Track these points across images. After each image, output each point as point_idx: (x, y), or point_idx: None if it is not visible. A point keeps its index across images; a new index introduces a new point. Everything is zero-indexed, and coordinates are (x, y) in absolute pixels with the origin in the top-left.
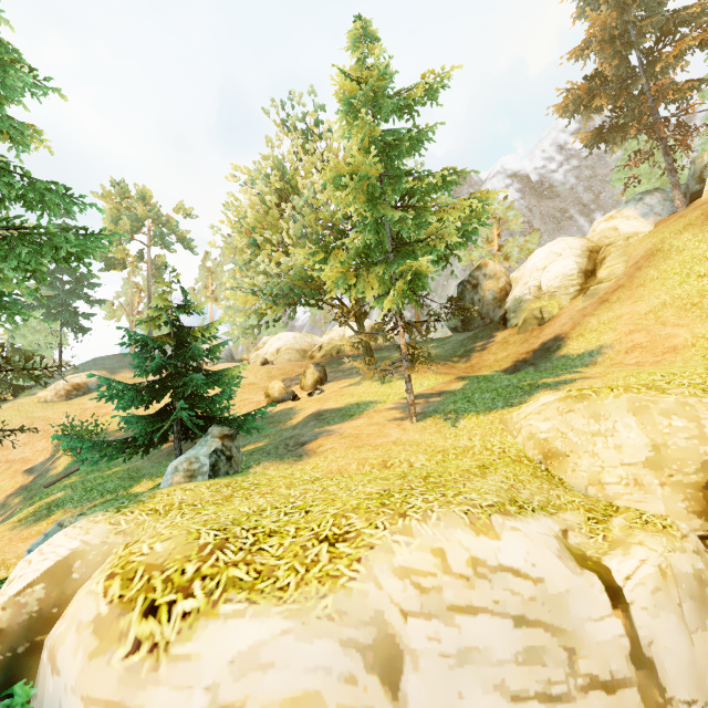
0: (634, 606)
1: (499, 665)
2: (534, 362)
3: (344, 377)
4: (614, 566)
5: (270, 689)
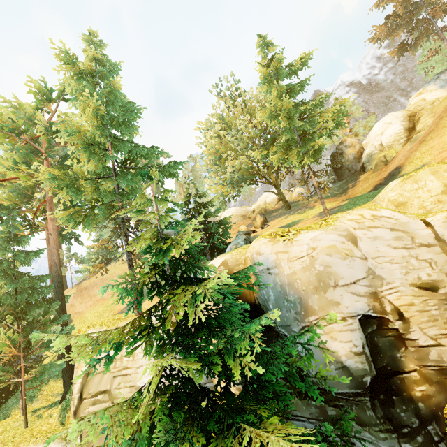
0: (435, 226)
1: (387, 240)
2: (386, 183)
3: (276, 218)
4: (427, 219)
5: (322, 244)
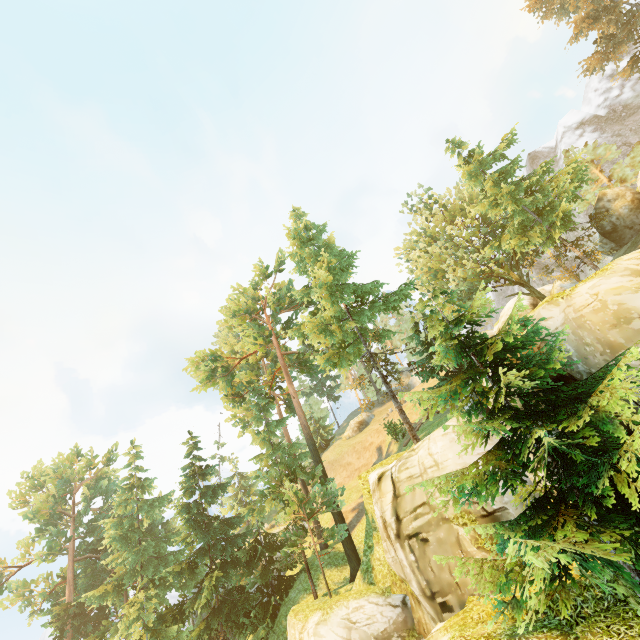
0: None
1: None
2: None
3: None
4: None
5: (605, 288)
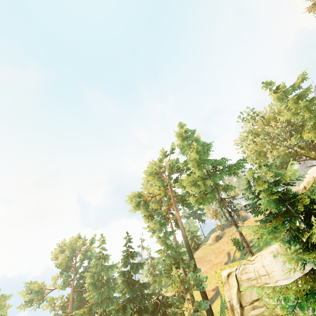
0: None
1: None
2: None
3: None
4: None
5: None
